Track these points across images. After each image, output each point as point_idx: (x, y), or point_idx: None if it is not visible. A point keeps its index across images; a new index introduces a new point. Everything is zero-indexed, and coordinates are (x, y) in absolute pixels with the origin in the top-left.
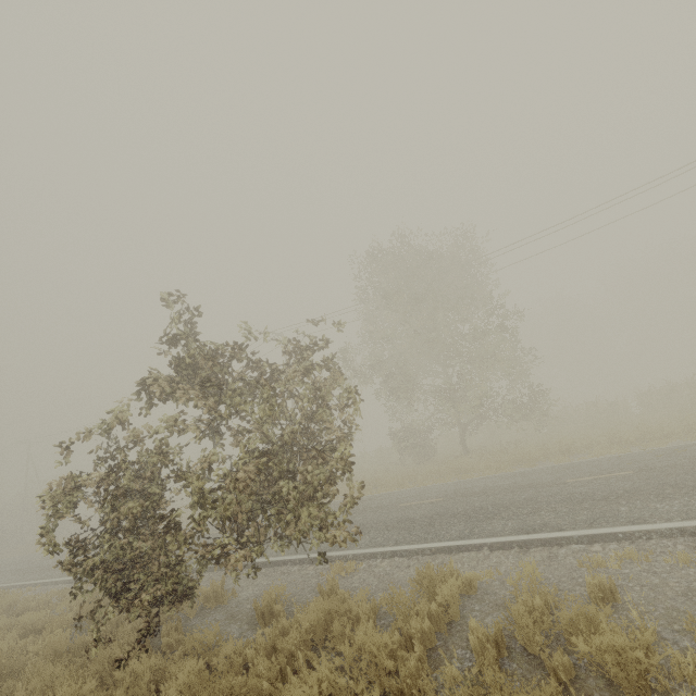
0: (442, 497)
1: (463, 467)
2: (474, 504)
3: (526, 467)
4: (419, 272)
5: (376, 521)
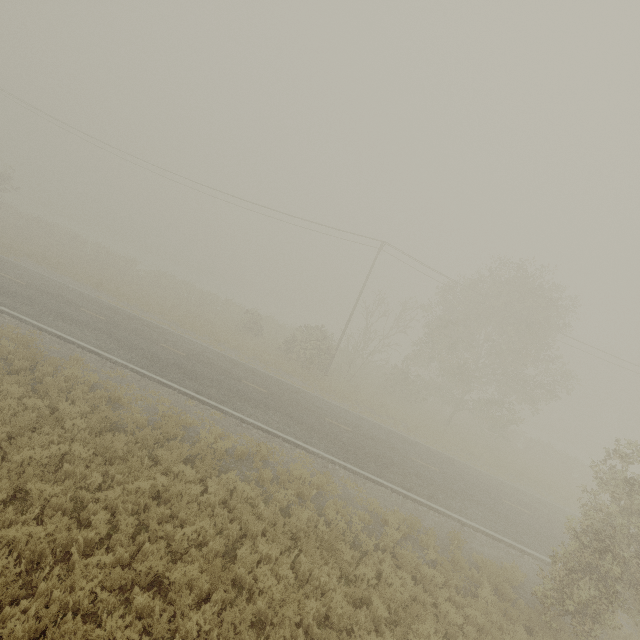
0: (526, 509)
1: (475, 453)
2: (566, 539)
3: (519, 483)
4: (545, 322)
5: (514, 519)
